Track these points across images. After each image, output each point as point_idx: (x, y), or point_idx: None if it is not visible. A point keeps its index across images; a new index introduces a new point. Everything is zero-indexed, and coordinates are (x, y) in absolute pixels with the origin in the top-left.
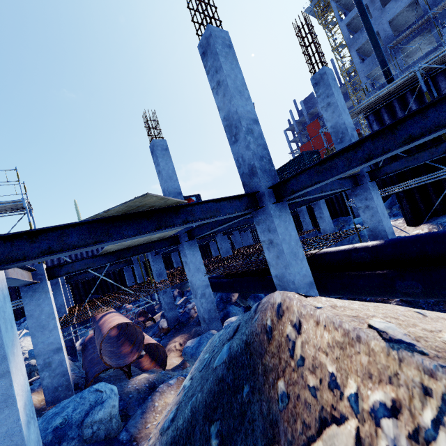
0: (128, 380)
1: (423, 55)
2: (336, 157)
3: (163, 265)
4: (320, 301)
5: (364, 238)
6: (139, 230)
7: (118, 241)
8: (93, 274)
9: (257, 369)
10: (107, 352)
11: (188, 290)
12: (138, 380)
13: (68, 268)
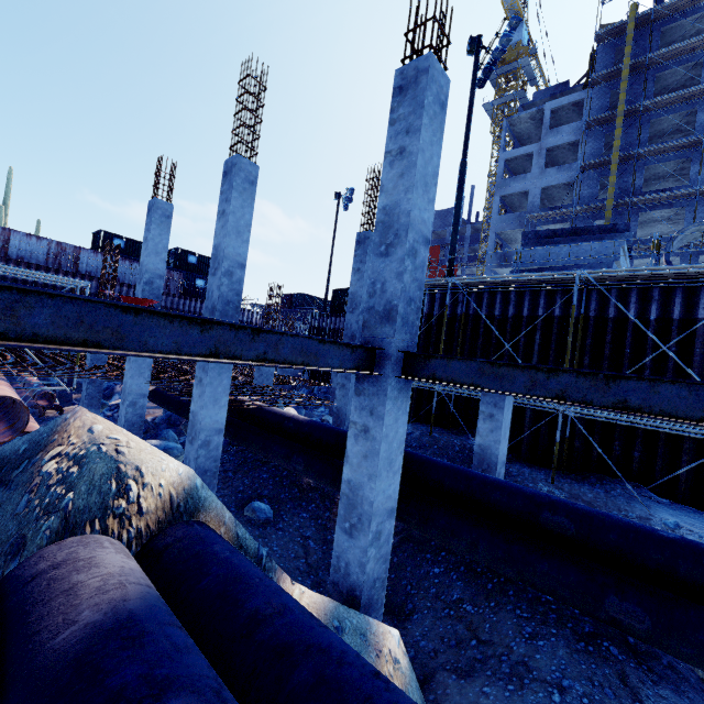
0: None
1: None
2: None
3: None
4: (93, 415)
5: None
6: None
7: None
8: None
9: (54, 430)
10: None
11: None
12: None
13: None
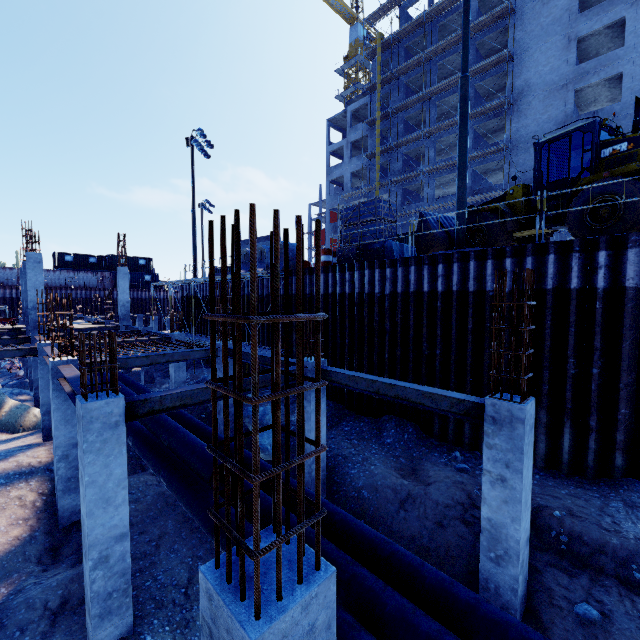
0: None
1: None
2: None
3: None
4: None
5: None
6: None
7: None
8: None
9: None
10: None
11: None
12: None
13: None
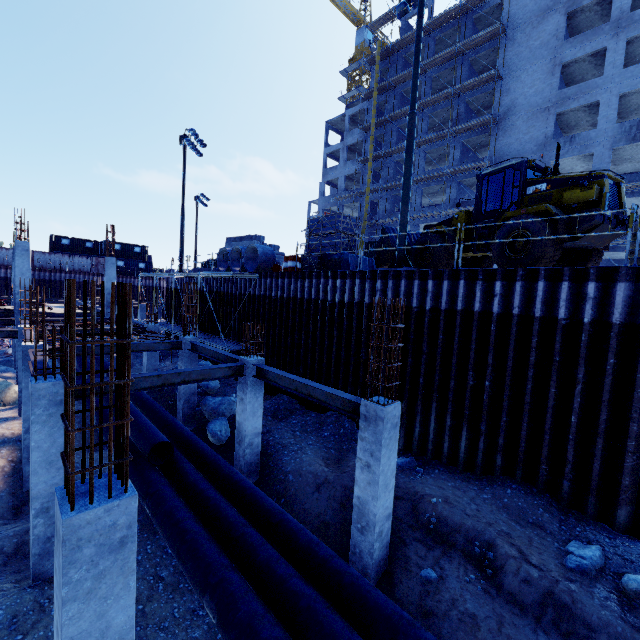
0: None
1: None
2: None
3: None
4: None
5: None
6: None
7: None
8: None
9: None
10: None
11: None
12: None
13: None
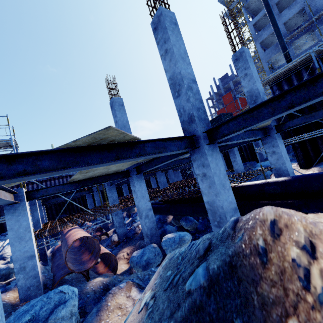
0: (86, 282)
1: (308, 48)
2: (262, 107)
3: (116, 193)
4: None
5: (267, 177)
6: (101, 160)
7: (84, 168)
8: (63, 198)
9: (251, 300)
10: (71, 259)
11: (134, 213)
12: (94, 283)
13: (43, 192)
